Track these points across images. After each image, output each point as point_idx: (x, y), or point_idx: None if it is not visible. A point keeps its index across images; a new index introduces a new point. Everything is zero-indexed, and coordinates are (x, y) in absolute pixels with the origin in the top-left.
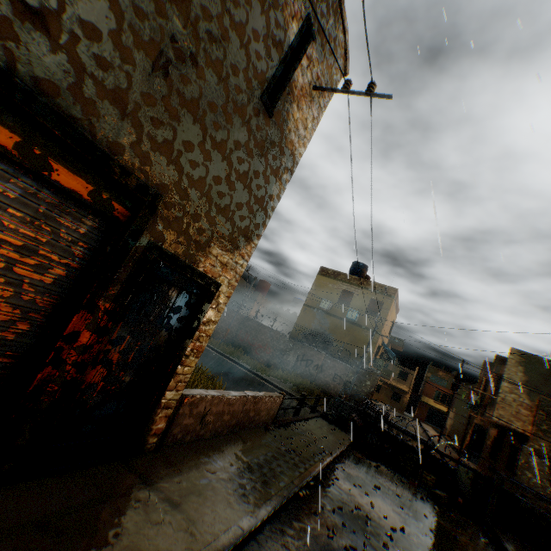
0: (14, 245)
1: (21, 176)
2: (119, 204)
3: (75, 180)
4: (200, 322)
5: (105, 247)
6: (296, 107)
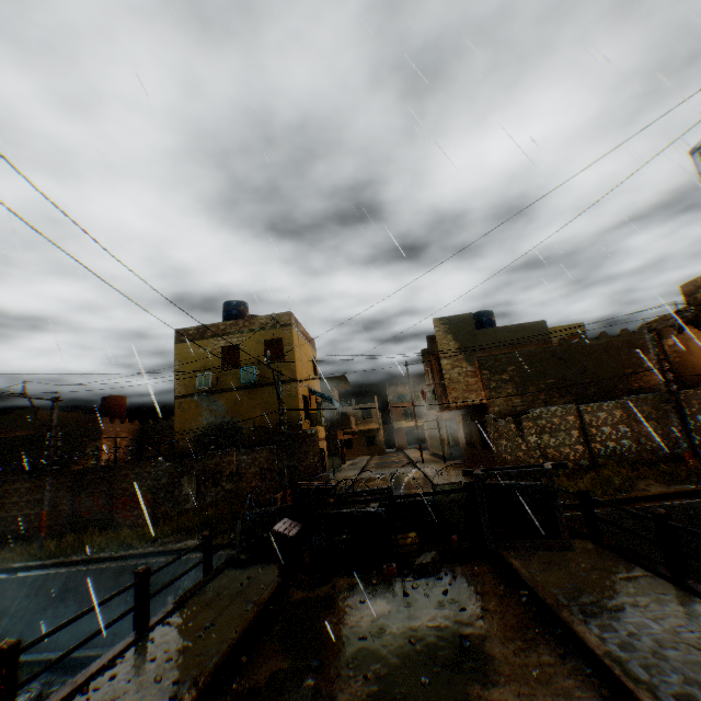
0: None
1: None
2: None
3: None
4: None
5: None
6: None
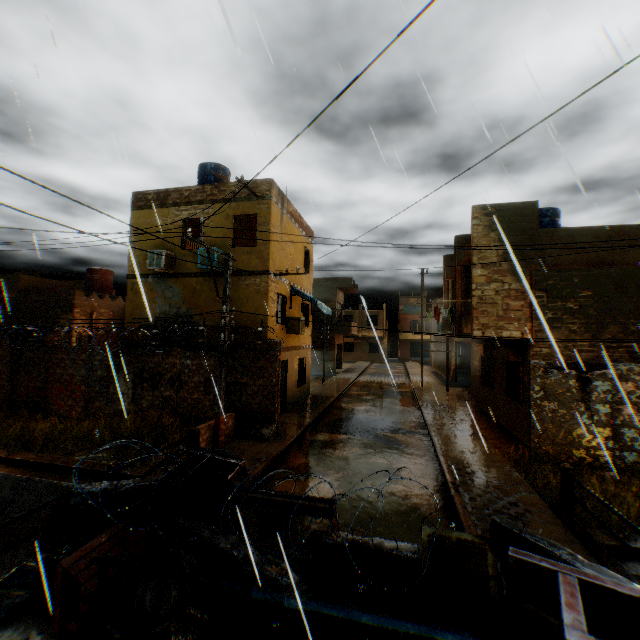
0: None
1: None
2: None
3: None
4: None
5: None
6: None
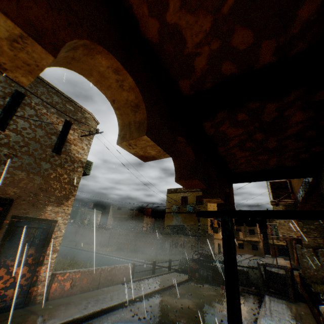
0: None
1: None
2: None
3: None
4: (51, 238)
5: None
6: (74, 145)
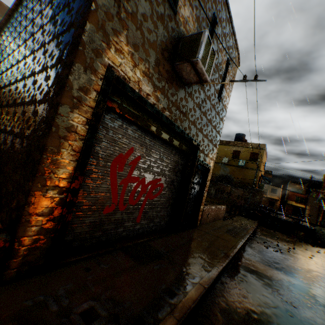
0: (174, 169)
1: (175, 151)
2: (191, 150)
3: (185, 148)
4: (207, 181)
5: (187, 163)
6: (225, 92)
